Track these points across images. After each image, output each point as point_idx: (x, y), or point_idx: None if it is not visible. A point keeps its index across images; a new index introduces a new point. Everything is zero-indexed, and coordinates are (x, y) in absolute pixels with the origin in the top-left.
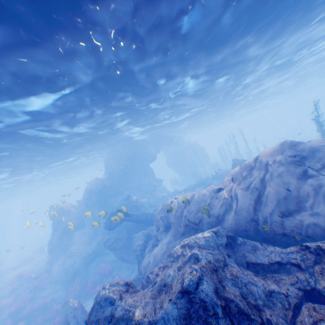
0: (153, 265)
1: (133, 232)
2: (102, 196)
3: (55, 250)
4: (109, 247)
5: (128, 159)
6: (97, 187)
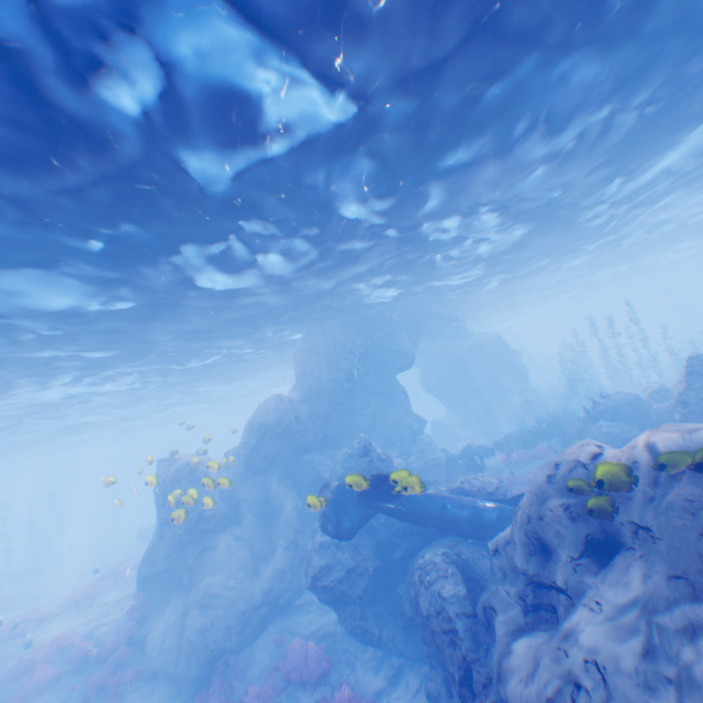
0: (605, 702)
1: (393, 550)
2: (289, 443)
3: (157, 580)
4: (326, 591)
5: (354, 357)
6: (281, 419)
